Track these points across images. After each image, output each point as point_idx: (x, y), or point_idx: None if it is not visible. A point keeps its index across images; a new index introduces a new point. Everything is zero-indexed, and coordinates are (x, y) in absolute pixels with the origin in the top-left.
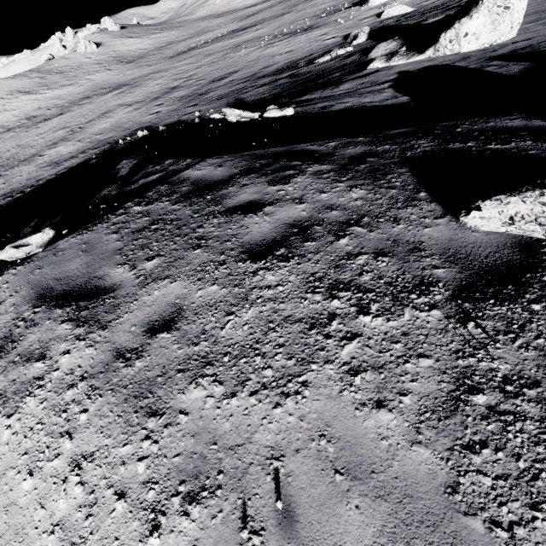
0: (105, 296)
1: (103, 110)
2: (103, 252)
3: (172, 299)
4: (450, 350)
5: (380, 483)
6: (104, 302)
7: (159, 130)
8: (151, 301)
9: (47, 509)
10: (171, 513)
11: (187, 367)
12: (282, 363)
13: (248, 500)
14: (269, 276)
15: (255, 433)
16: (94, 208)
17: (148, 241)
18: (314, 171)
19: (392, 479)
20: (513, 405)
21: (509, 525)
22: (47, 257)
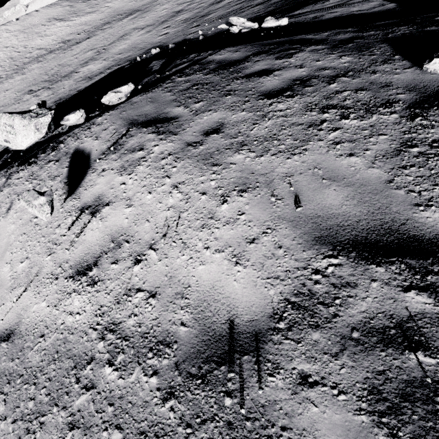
0: (172, 121)
1: (121, 33)
2: (164, 102)
3: (216, 120)
4: (400, 131)
5: (348, 182)
6: (172, 124)
7: (169, 48)
8: (203, 121)
9: (163, 203)
10: (232, 196)
11: (231, 147)
12: (291, 142)
13: (274, 190)
14: (280, 106)
15: (276, 169)
16: (142, 88)
17: (193, 94)
18: (311, 50)
19: (355, 180)
20: (435, 151)
21: (419, 191)
22: (127, 106)
